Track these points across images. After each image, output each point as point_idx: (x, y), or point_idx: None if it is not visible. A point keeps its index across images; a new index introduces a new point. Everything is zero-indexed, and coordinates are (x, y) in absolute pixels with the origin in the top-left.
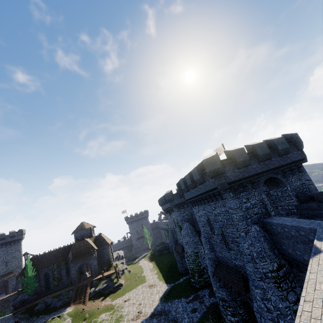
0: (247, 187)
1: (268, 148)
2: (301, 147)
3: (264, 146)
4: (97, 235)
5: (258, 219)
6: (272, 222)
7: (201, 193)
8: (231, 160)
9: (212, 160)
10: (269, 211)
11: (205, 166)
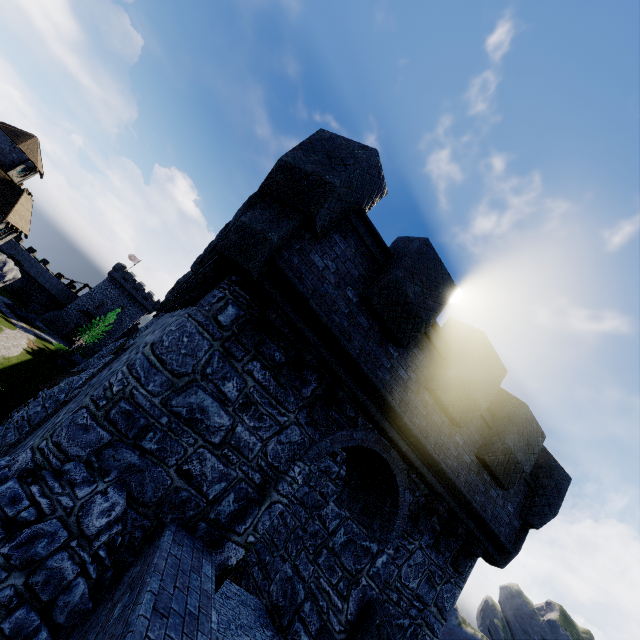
0: (300, 382)
1: (493, 394)
2: (537, 519)
3: (495, 376)
4: (18, 184)
5: (161, 499)
6: (146, 582)
7: (201, 265)
8: (382, 257)
9: (345, 151)
10: (238, 530)
11: (303, 142)
